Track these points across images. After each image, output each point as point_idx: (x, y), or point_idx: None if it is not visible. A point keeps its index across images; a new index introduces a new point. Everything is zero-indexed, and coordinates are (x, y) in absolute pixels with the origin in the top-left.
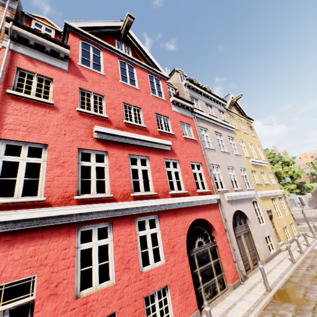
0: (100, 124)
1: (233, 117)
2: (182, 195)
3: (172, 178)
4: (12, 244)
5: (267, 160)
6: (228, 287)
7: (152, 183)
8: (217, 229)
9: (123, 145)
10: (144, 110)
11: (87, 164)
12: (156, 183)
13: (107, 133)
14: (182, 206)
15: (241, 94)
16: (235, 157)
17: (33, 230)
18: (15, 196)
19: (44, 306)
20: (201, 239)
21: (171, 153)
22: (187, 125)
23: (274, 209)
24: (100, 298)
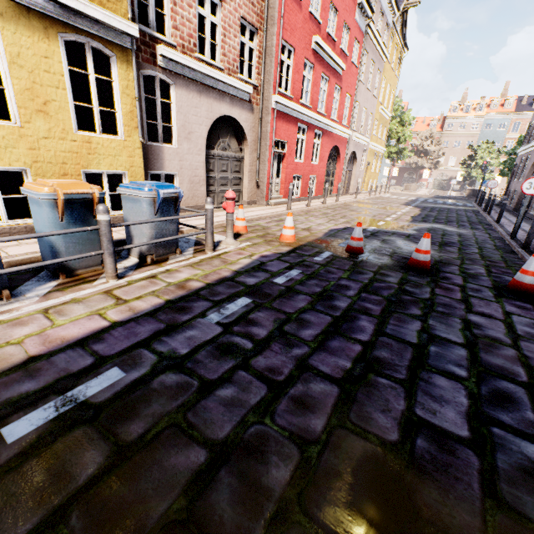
0: (316, 31)
1: (392, 38)
2: (335, 123)
3: (333, 105)
4: (283, 121)
5: (391, 112)
6: (332, 196)
7: (325, 105)
8: (341, 158)
9: (321, 61)
10: (339, 15)
11: (305, 74)
12: (327, 106)
13: (319, 46)
14: (333, 132)
15: (419, 2)
16: (372, 99)
17: (288, 116)
18: (283, 90)
19: (288, 158)
20: (331, 161)
21: (340, 79)
22: (357, 43)
23: (372, 163)
24: (300, 166)
